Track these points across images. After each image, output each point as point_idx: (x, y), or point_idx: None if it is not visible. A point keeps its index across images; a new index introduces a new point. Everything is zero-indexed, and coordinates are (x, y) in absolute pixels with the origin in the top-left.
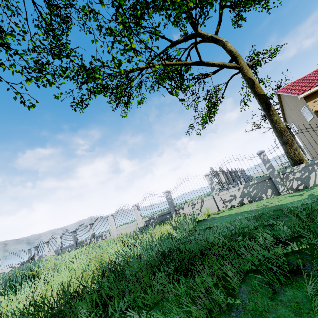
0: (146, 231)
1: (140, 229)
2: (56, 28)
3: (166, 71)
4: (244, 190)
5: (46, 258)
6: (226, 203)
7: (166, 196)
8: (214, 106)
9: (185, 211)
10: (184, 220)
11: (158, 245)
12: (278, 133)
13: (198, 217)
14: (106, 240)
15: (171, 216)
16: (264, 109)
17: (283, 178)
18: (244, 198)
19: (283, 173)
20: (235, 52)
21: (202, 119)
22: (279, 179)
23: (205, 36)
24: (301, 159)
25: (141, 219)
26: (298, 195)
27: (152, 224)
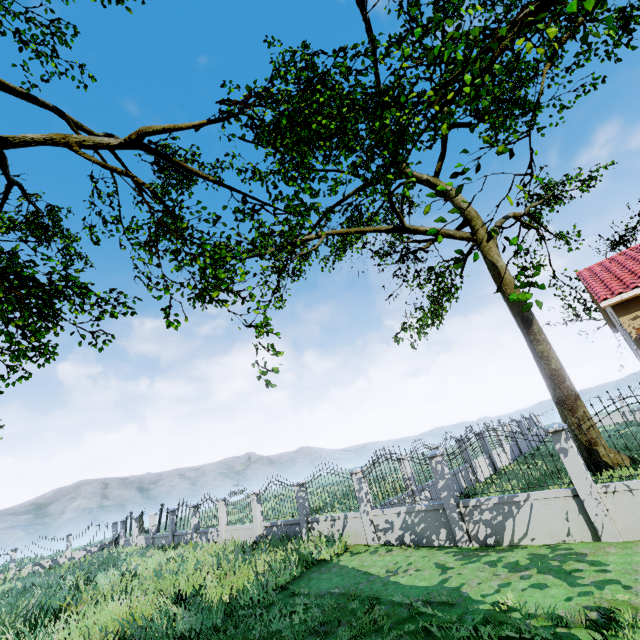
0: (249, 555)
1: (240, 549)
2: (173, 189)
3: (347, 238)
4: (406, 517)
5: (132, 548)
6: (379, 534)
7: (296, 492)
8: (447, 294)
9: (320, 528)
10: (284, 561)
11: (187, 619)
12: (546, 379)
13: (323, 553)
14: (202, 549)
15: (301, 531)
16: (520, 327)
17: (466, 514)
18: (405, 533)
19: (465, 505)
20: (469, 211)
21: (421, 317)
22: (457, 514)
23: (417, 179)
24: (595, 442)
25: (262, 522)
26: (443, 570)
27: (274, 535)
